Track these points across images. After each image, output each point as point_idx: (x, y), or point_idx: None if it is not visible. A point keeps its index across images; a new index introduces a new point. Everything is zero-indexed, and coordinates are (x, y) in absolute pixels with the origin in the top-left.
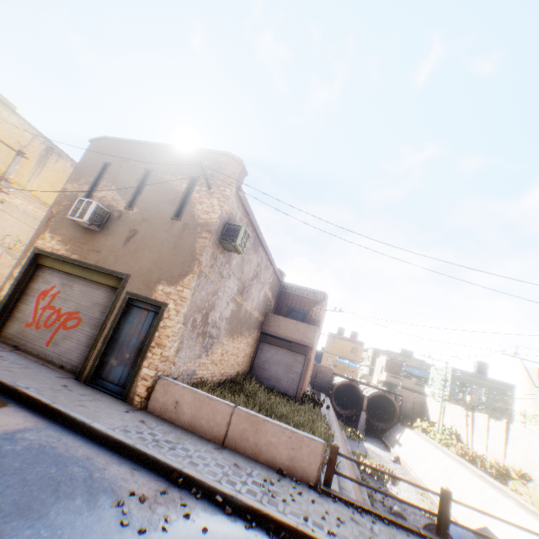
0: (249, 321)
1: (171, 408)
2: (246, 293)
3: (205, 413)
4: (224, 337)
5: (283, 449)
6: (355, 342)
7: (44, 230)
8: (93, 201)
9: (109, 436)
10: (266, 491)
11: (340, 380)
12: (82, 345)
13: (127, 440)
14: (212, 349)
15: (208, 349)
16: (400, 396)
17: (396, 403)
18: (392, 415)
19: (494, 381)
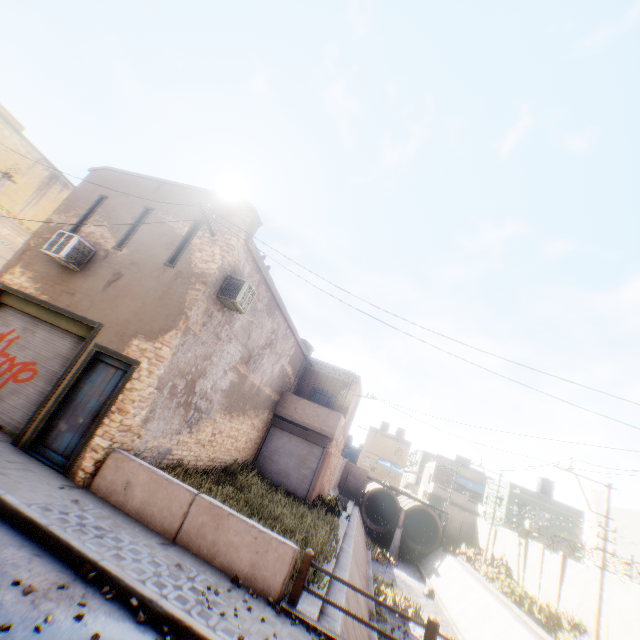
0: (257, 398)
1: (120, 490)
2: (254, 363)
3: (159, 498)
4: (218, 413)
5: (245, 552)
6: (401, 441)
7: (16, 263)
8: (75, 236)
9: (20, 512)
10: (203, 600)
11: (375, 486)
12: (32, 403)
13: (42, 519)
14: (199, 425)
15: (192, 425)
16: (445, 512)
17: (439, 521)
18: (434, 536)
19: (560, 505)
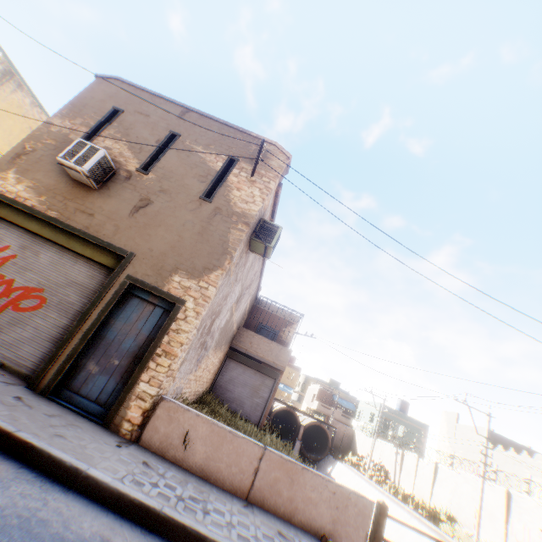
0: (229, 333)
1: (176, 443)
2: (239, 302)
3: (225, 453)
4: (211, 349)
5: (325, 507)
6: (293, 367)
7: (6, 167)
8: (100, 148)
9: (121, 494)
10: None
11: (279, 405)
12: (42, 337)
13: (149, 500)
14: (201, 362)
15: (198, 363)
16: (334, 427)
17: (329, 434)
18: (324, 446)
19: (414, 420)
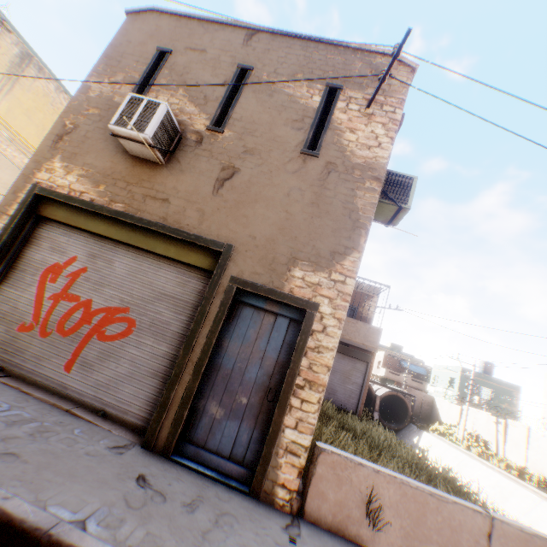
0: None
1: (357, 515)
2: None
3: (432, 527)
4: None
5: None
6: None
7: (48, 154)
8: (159, 102)
9: None
10: None
11: None
12: (141, 373)
13: None
14: None
15: None
16: (412, 396)
17: (408, 404)
18: (403, 416)
19: (501, 383)
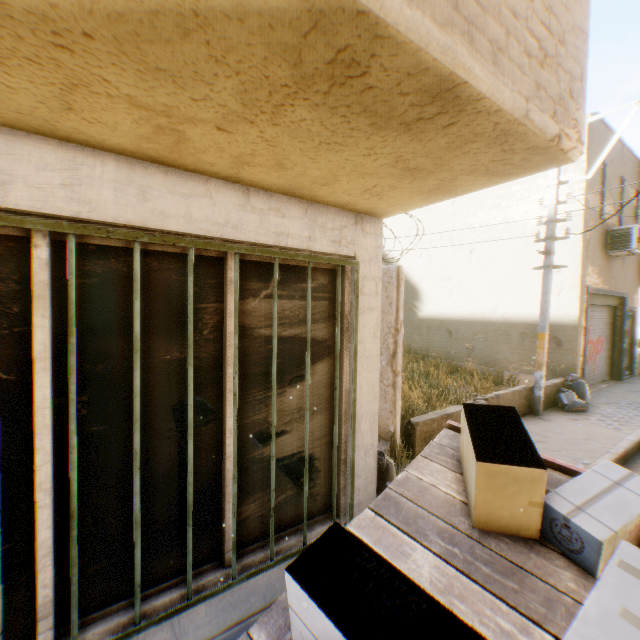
0: None
1: (639, 366)
2: None
3: None
4: None
5: None
6: None
7: (585, 263)
8: None
9: None
10: None
11: None
12: (604, 359)
13: None
14: None
15: None
16: None
17: None
18: None
19: None
